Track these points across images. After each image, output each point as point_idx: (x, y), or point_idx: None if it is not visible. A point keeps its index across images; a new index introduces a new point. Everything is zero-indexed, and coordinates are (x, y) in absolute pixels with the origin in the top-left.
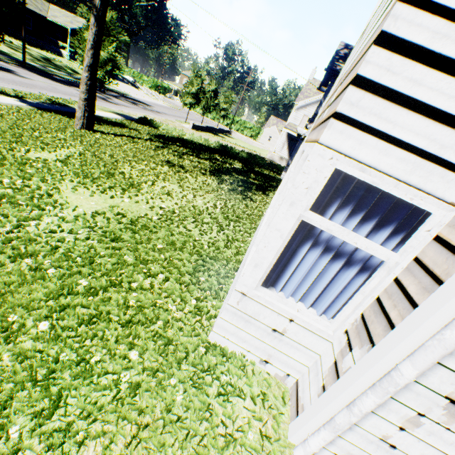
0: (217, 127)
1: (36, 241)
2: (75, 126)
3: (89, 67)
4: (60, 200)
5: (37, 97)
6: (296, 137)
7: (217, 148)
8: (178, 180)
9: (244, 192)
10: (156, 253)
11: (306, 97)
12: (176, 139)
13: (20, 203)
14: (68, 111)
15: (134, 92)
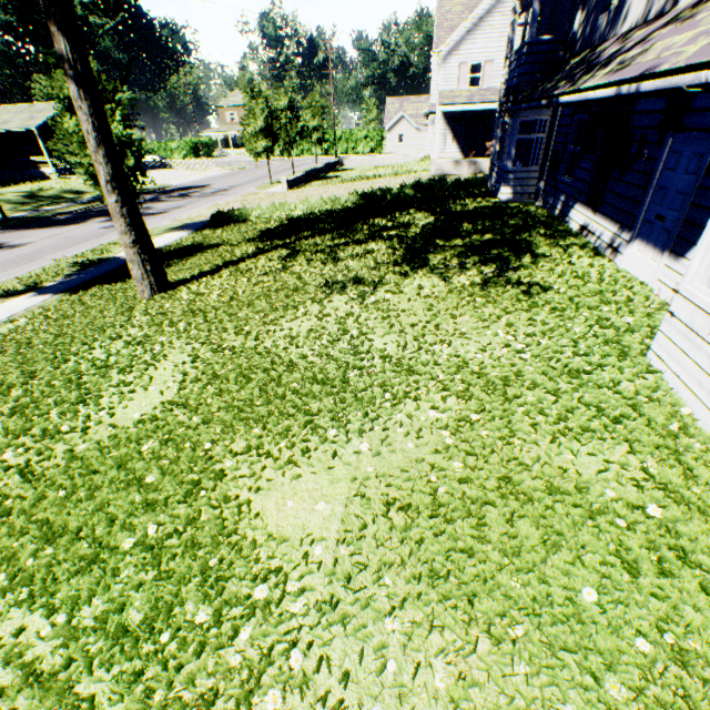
0: (316, 165)
1: None
2: (141, 296)
3: (111, 183)
4: (257, 539)
5: (56, 272)
6: (460, 112)
7: (360, 203)
8: (385, 319)
9: (505, 274)
10: (614, 639)
11: (450, 30)
12: (291, 225)
13: (198, 622)
14: (111, 270)
15: (171, 178)
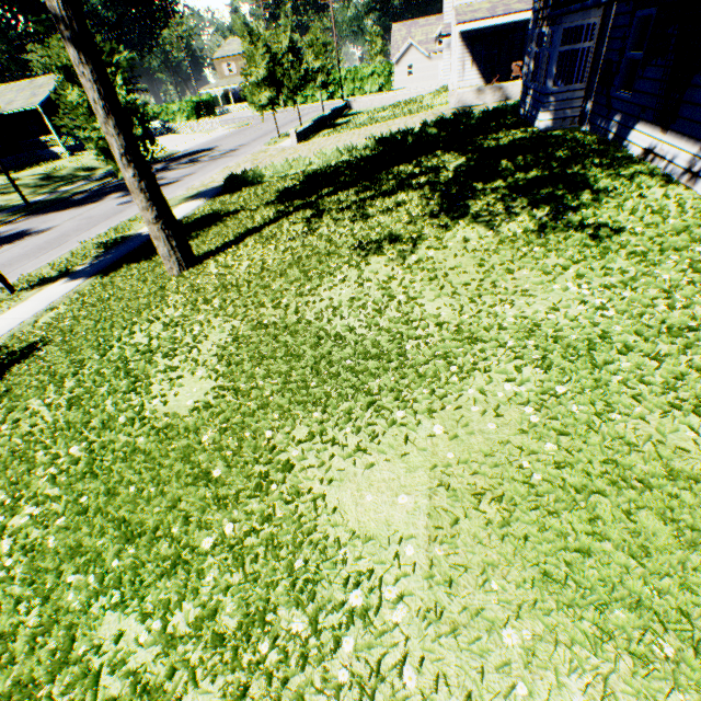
0: (323, 112)
1: None
2: (170, 273)
3: (125, 156)
4: (339, 536)
5: (84, 255)
6: (480, 30)
7: (378, 150)
8: (433, 281)
9: (563, 216)
10: None
11: None
12: (309, 182)
13: (295, 632)
14: (136, 248)
15: (177, 143)
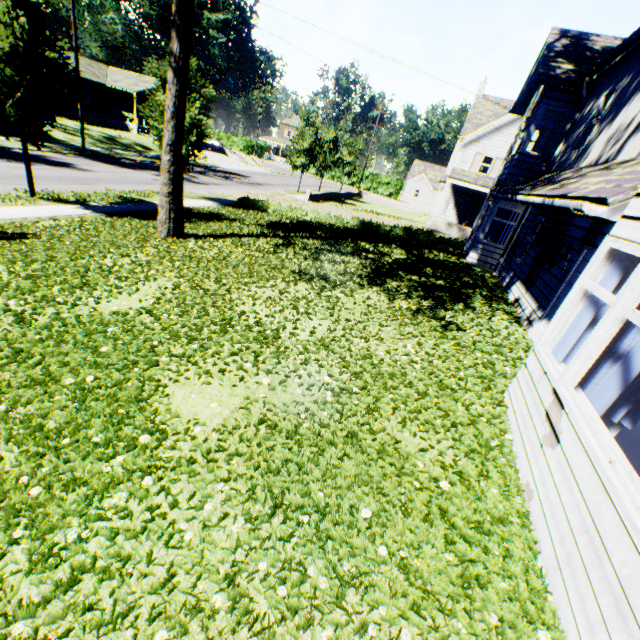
0: (340, 191)
1: (130, 564)
2: (158, 235)
3: (170, 147)
4: (159, 409)
5: (103, 197)
6: (466, 189)
7: (357, 227)
8: (329, 309)
9: (436, 310)
10: (366, 541)
11: (477, 126)
12: (297, 225)
13: (93, 440)
14: (145, 210)
15: (222, 162)
